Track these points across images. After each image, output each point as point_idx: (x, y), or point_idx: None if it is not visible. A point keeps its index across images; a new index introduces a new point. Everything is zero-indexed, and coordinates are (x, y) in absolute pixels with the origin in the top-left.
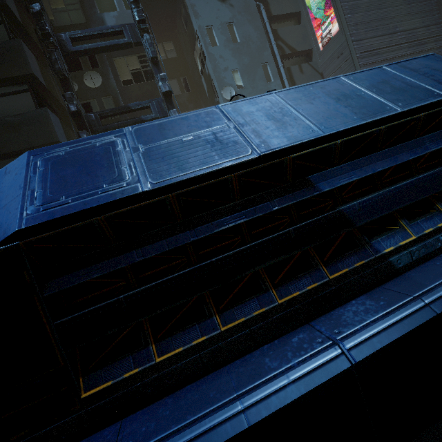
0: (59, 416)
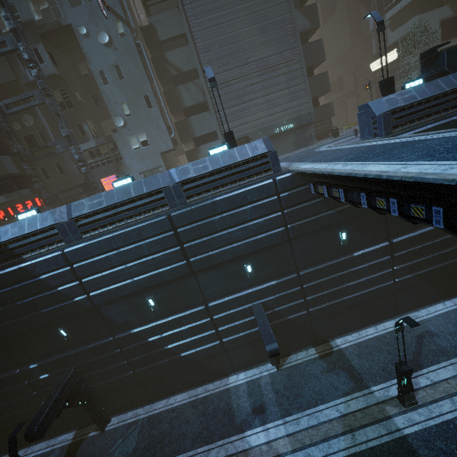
0: None
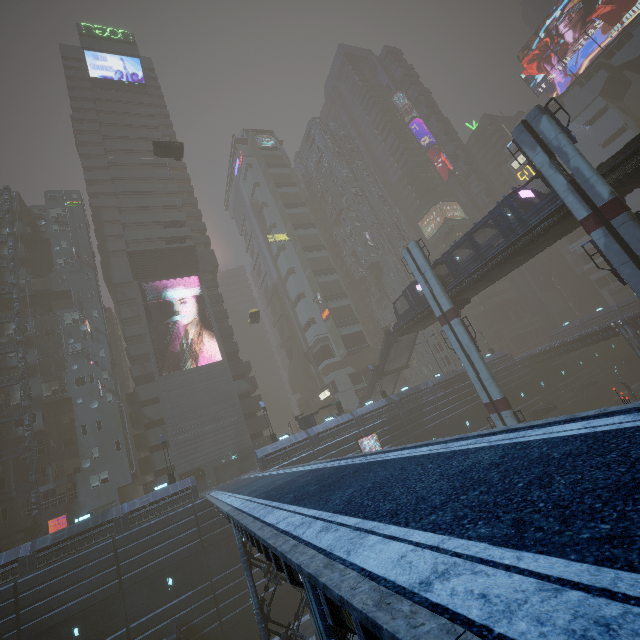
0: None
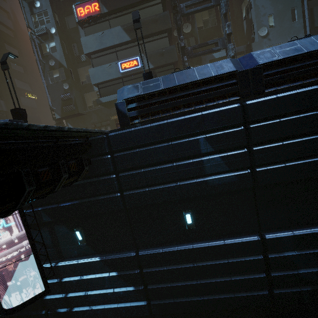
0: (261, 94)
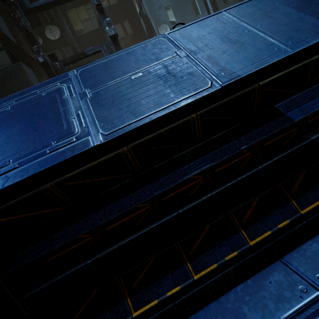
0: None
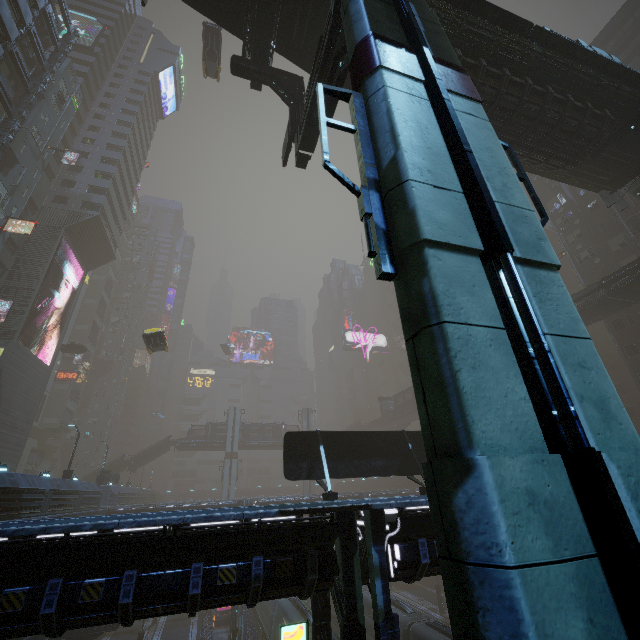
0: None
